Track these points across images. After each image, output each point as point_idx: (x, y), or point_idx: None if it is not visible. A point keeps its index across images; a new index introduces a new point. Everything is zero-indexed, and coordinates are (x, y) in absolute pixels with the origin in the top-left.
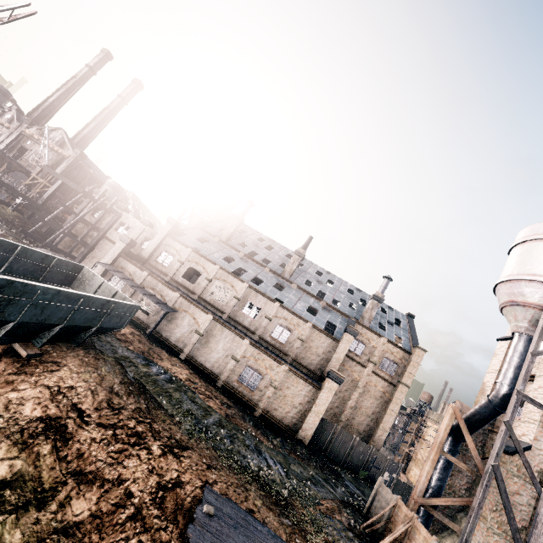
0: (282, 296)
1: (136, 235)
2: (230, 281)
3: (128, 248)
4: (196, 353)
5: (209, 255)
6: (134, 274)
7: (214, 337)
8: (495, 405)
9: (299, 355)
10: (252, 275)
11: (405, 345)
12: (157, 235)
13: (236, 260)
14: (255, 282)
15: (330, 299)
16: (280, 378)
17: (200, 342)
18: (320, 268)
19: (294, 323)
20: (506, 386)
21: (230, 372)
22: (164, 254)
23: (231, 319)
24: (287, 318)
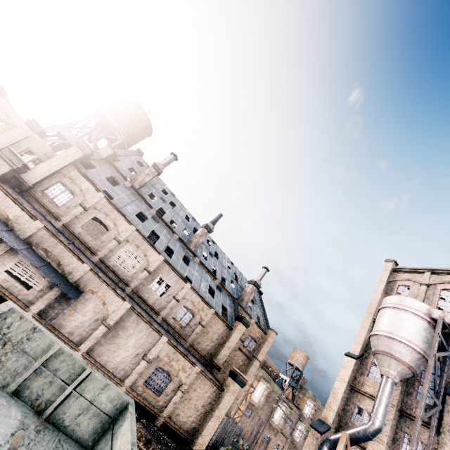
0: (190, 273)
1: (11, 138)
2: (144, 248)
3: (12, 172)
4: (96, 350)
5: (123, 208)
6: (15, 220)
7: (125, 330)
8: (371, 435)
9: (196, 340)
10: (164, 242)
11: (262, 325)
12: (56, 158)
13: (148, 218)
14: (168, 254)
15: (220, 277)
16: (190, 381)
17: (105, 335)
18: (208, 236)
19: (200, 308)
20: (380, 422)
21: (136, 375)
22: (58, 186)
23: (135, 294)
24: (194, 301)
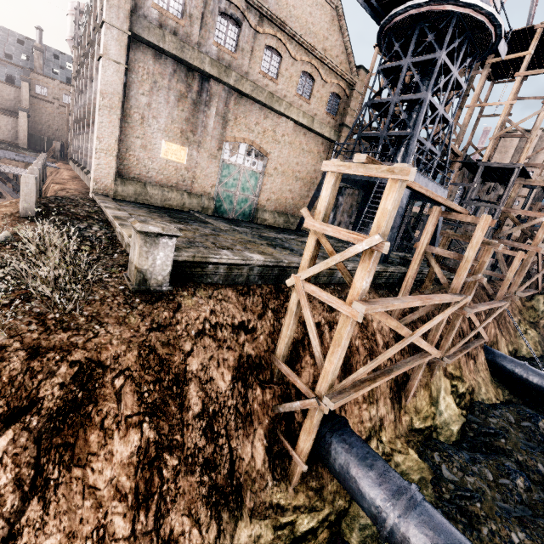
0: None
1: None
2: None
3: None
4: None
5: None
6: None
7: None
8: None
9: None
10: None
11: None
12: None
13: None
14: None
15: (2, 55)
16: None
17: None
18: None
19: None
20: None
21: None
22: None
23: None
24: None
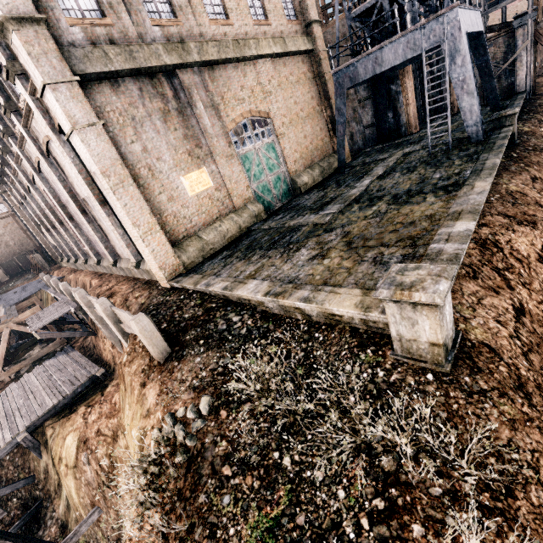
0: None
1: None
2: None
3: None
4: None
5: None
6: None
7: None
8: None
9: None
10: None
11: None
12: None
13: None
14: None
15: None
16: None
17: None
18: None
19: None
20: None
21: None
22: None
23: None
24: None
